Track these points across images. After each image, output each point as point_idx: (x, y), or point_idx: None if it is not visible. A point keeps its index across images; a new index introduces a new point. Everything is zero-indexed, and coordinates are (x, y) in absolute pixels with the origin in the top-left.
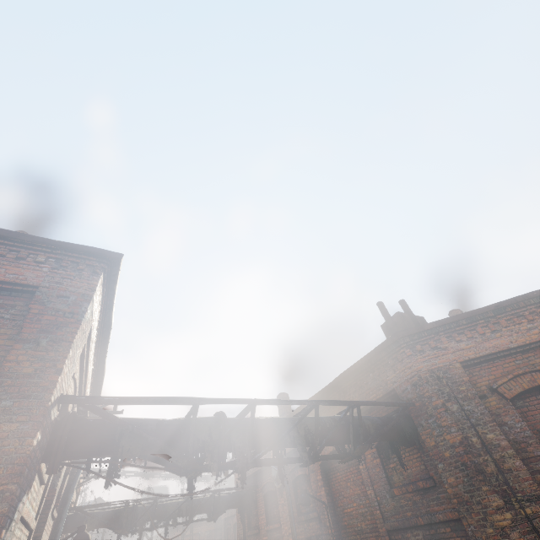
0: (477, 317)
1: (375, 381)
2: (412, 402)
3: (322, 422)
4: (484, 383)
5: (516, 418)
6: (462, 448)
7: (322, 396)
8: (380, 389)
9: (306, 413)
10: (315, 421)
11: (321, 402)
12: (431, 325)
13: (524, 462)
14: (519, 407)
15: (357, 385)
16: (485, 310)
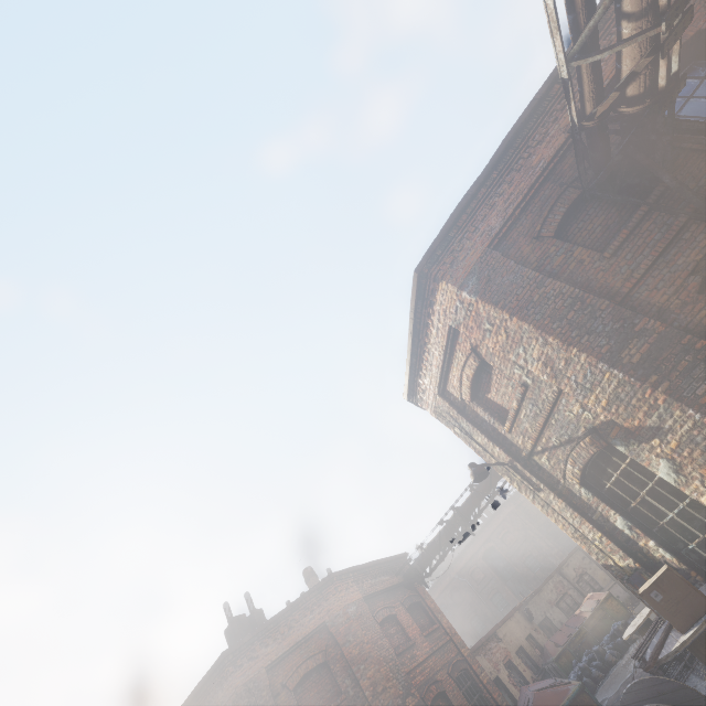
0: (280, 619)
1: (210, 704)
2: None
3: None
4: (280, 681)
5: None
6: None
7: None
8: None
9: None
10: None
11: None
12: (249, 636)
13: None
14: (299, 693)
15: None
16: (285, 611)
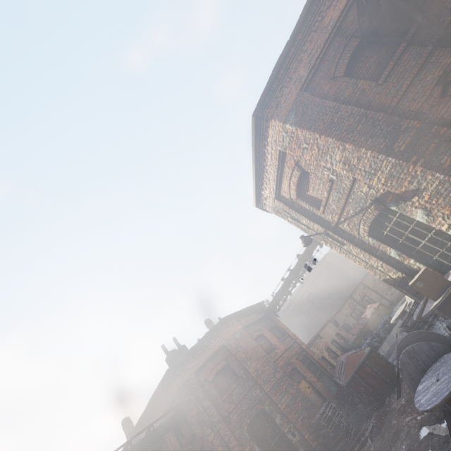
0: (197, 347)
1: (165, 397)
2: (180, 402)
3: (136, 446)
4: (203, 378)
5: (214, 389)
6: (197, 415)
7: (144, 416)
8: (168, 401)
9: (126, 449)
10: (131, 450)
11: (132, 438)
12: (180, 359)
13: (217, 407)
14: (215, 382)
15: (159, 402)
16: (199, 342)
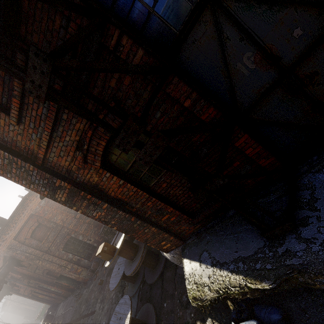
0: (8, 223)
1: None
2: (10, 255)
3: None
4: (23, 238)
5: (34, 241)
6: (26, 258)
7: None
8: (1, 256)
9: None
10: None
11: None
12: None
13: (39, 248)
14: (34, 236)
15: None
16: (8, 220)
